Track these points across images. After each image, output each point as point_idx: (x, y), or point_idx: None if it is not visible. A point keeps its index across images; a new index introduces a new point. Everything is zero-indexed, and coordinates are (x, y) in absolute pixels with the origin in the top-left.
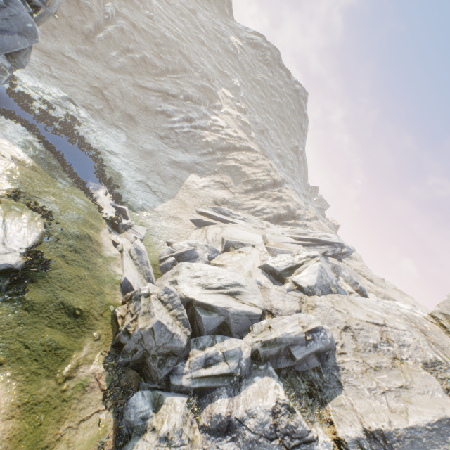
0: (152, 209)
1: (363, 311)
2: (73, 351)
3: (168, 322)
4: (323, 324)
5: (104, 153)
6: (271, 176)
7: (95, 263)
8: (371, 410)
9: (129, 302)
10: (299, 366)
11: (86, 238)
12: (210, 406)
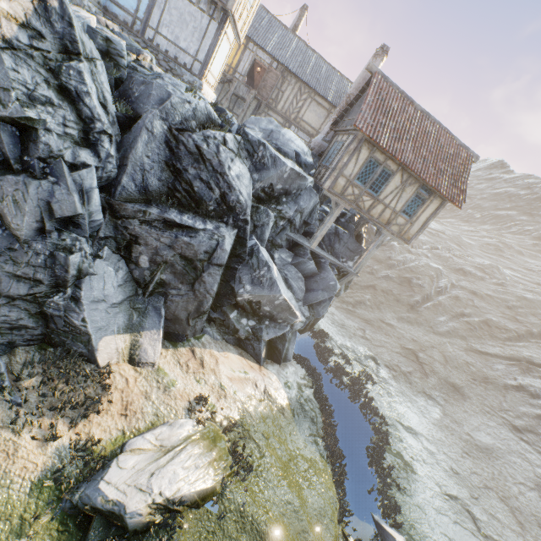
0: None
1: None
2: None
3: None
4: None
5: (395, 425)
6: None
7: None
8: None
9: None
10: None
11: None
12: None
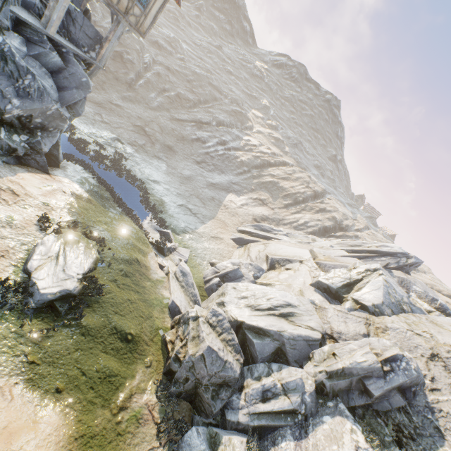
0: (194, 231)
1: None
2: (126, 378)
3: (219, 348)
4: (402, 351)
5: (148, 182)
6: (310, 187)
7: (144, 286)
8: None
9: (177, 326)
10: (378, 405)
11: (135, 262)
12: (273, 450)
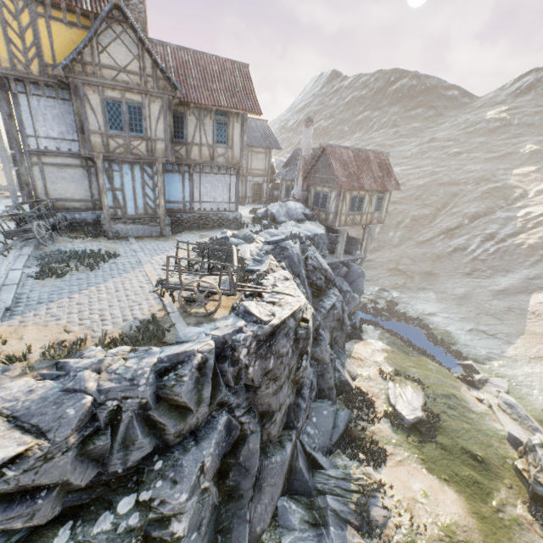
0: (501, 356)
1: None
2: (491, 489)
3: None
4: None
5: (424, 318)
6: None
7: (470, 418)
8: None
9: (524, 456)
10: None
11: (452, 396)
12: None
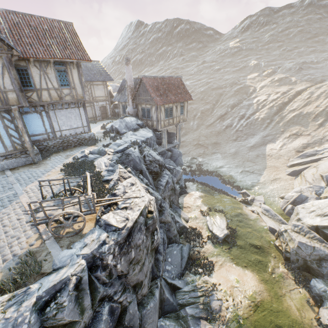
0: (258, 183)
1: None
2: (267, 262)
3: (305, 241)
4: None
5: (218, 170)
6: None
7: (250, 224)
8: None
9: (278, 237)
10: None
11: (239, 214)
12: None
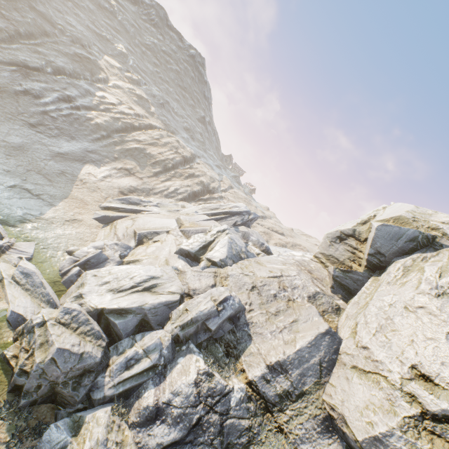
0: (39, 218)
1: (266, 268)
2: None
3: (73, 344)
4: (231, 292)
5: None
6: (179, 153)
7: None
8: (272, 348)
9: (21, 338)
10: (216, 334)
11: None
12: (138, 402)
